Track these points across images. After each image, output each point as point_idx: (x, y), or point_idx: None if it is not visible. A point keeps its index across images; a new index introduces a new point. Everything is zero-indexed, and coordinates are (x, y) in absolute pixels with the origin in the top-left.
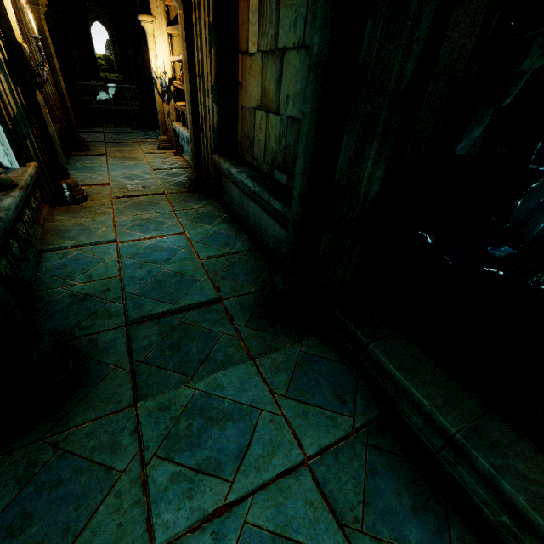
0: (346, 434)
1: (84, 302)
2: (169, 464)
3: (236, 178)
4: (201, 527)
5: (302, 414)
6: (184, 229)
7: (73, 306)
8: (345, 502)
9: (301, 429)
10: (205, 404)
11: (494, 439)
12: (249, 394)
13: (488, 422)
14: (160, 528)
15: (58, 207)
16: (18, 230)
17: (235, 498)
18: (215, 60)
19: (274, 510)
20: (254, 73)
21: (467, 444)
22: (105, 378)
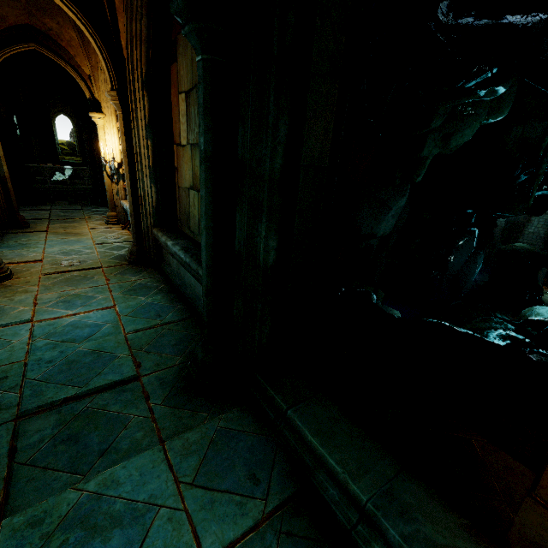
0: (255, 523)
1: None
2: None
3: (171, 250)
4: None
5: (207, 504)
6: (115, 303)
7: None
8: None
9: (203, 525)
10: (91, 509)
11: (405, 502)
12: (149, 488)
13: (400, 484)
14: None
15: None
16: None
17: None
18: (152, 150)
19: None
20: (186, 160)
21: (377, 513)
22: None
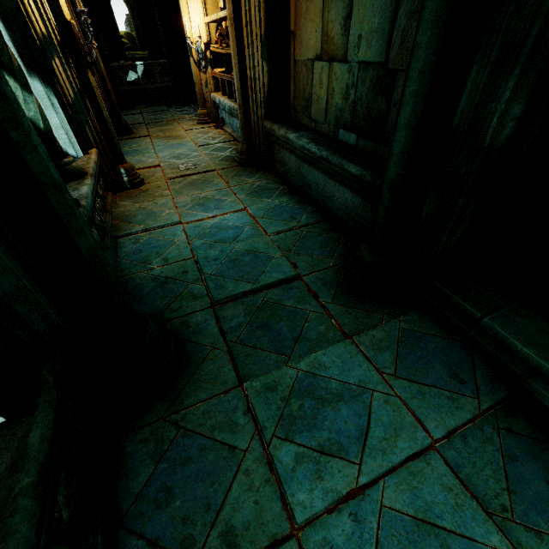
0: (473, 417)
1: (167, 285)
2: (290, 445)
3: (295, 145)
4: (336, 508)
5: (418, 394)
6: (245, 205)
7: (158, 289)
8: (487, 489)
9: (421, 411)
10: (311, 384)
11: None
12: (355, 374)
13: None
14: (297, 507)
15: (119, 193)
16: (94, 218)
17: (367, 481)
18: (264, 9)
19: (410, 494)
20: (312, 16)
21: None
22: (206, 359)
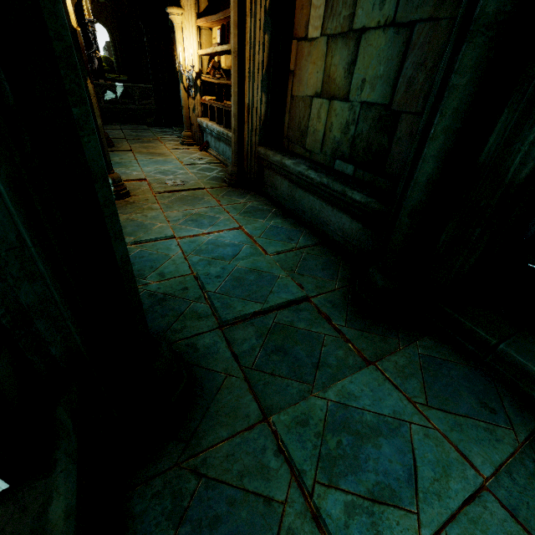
0: (514, 450)
1: (166, 302)
2: (336, 492)
3: (292, 170)
4: None
5: (455, 426)
6: (240, 224)
7: (156, 307)
8: None
9: (463, 445)
10: (344, 416)
11: None
12: (387, 404)
13: None
14: None
15: None
16: None
17: (430, 534)
18: (268, 47)
19: None
20: (314, 59)
21: None
22: (221, 388)
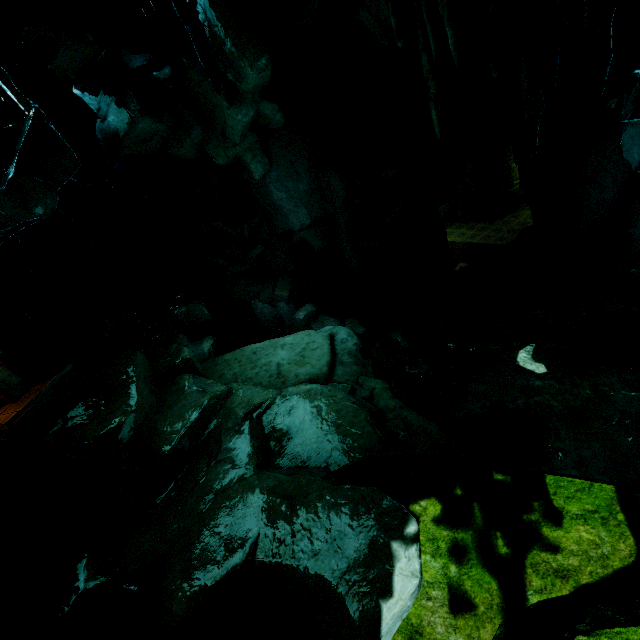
0: None
1: None
2: None
3: None
4: None
5: None
6: None
7: None
8: None
9: None
10: None
11: None
12: None
13: None
14: None
15: None
16: None
17: None
18: None
19: None
20: None
21: None
22: None
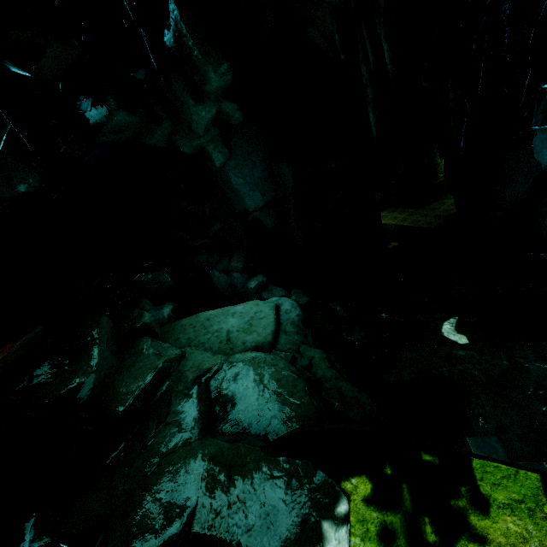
0: None
1: None
2: None
3: None
4: None
5: None
6: None
7: None
8: None
9: None
10: None
11: None
12: None
13: None
14: None
15: None
16: None
17: None
18: None
19: None
20: None
21: None
22: None
